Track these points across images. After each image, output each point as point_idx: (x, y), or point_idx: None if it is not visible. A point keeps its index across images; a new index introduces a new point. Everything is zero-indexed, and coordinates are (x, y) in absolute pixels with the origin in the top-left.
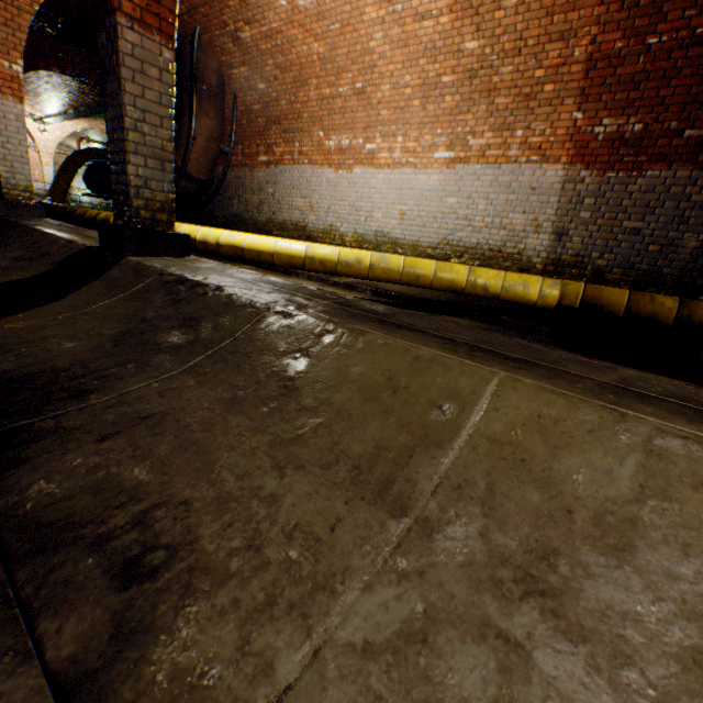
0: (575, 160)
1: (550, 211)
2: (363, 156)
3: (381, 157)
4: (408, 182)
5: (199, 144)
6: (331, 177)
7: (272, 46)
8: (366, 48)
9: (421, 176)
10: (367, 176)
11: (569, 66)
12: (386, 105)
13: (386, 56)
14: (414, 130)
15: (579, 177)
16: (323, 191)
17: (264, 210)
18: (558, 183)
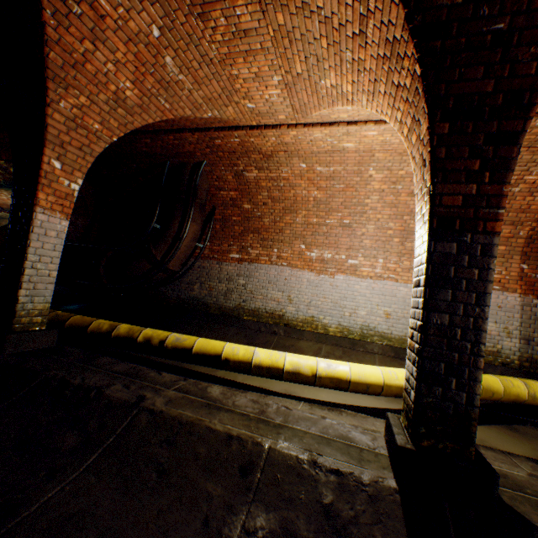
0: (527, 292)
1: (516, 323)
2: (345, 267)
3: (363, 270)
4: (390, 291)
5: (183, 242)
6: (312, 278)
7: (273, 185)
8: (360, 202)
9: (402, 287)
10: (350, 282)
11: (515, 238)
12: (368, 237)
13: (376, 209)
14: (394, 256)
15: (532, 303)
16: (303, 288)
17: (232, 296)
18: (518, 305)
